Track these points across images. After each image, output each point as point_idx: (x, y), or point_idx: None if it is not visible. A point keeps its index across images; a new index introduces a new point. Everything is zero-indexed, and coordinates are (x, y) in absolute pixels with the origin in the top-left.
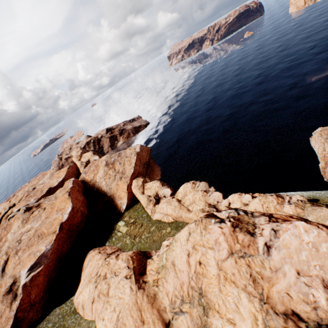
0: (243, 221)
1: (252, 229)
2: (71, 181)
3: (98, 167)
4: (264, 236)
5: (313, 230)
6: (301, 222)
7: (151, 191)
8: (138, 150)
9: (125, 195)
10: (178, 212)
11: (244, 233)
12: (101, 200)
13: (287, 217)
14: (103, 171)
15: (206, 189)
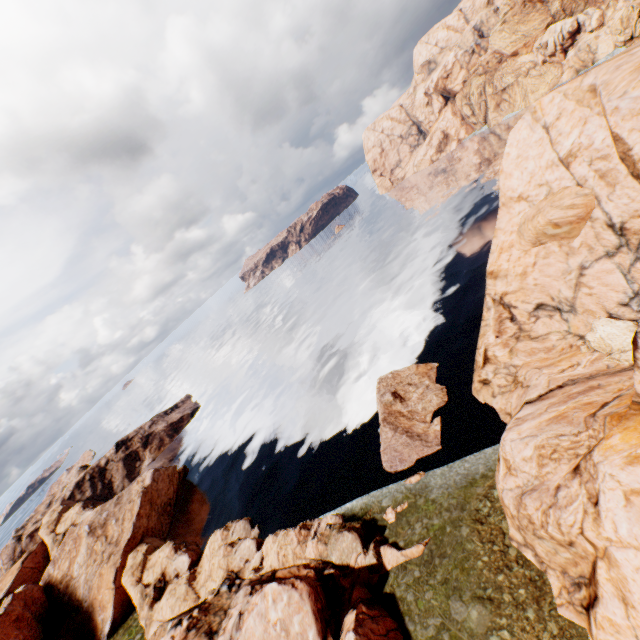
0: (213, 608)
1: (219, 621)
2: (10, 597)
3: (79, 540)
4: (226, 631)
5: (284, 594)
6: (272, 585)
7: (155, 570)
8: (148, 483)
9: (111, 596)
10: (178, 611)
11: (199, 638)
12: (70, 625)
13: (300, 569)
14: (86, 547)
15: (248, 533)
